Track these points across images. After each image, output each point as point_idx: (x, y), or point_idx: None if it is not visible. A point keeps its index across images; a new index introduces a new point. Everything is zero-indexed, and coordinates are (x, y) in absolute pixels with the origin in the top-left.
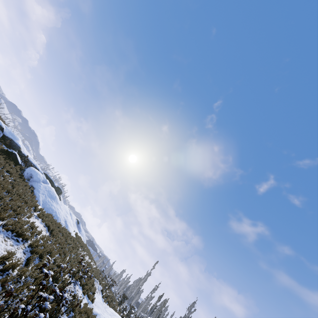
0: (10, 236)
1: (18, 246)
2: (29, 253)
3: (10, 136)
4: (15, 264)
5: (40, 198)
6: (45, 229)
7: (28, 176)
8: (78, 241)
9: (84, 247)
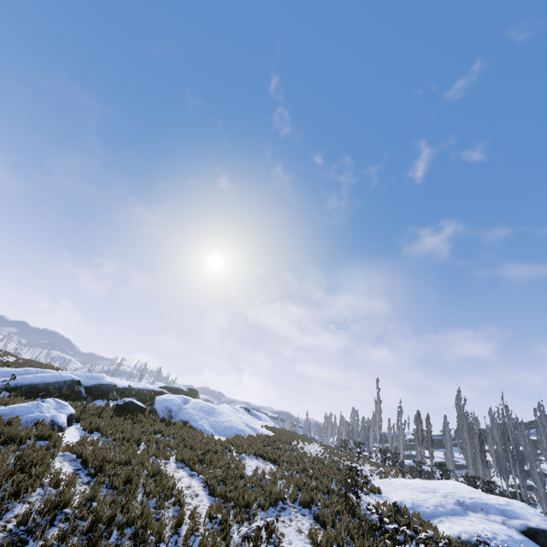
0: (276, 512)
1: (291, 513)
2: (303, 510)
3: (92, 382)
4: (327, 539)
5: (205, 426)
6: (262, 461)
7: (165, 413)
8: (281, 435)
9: (292, 435)
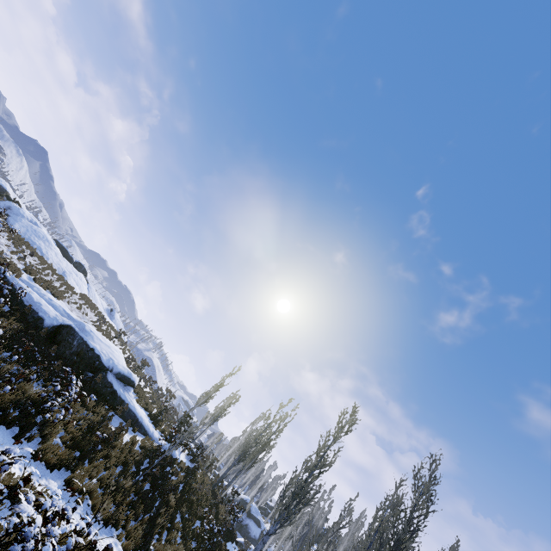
0: None
1: None
2: None
3: None
4: None
5: (16, 225)
6: None
7: (5, 207)
8: (82, 296)
9: (93, 308)
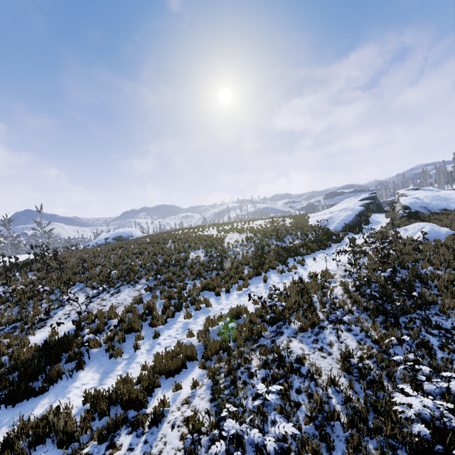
0: None
1: None
2: None
3: (356, 212)
4: None
5: None
6: None
7: (423, 210)
8: None
9: None
